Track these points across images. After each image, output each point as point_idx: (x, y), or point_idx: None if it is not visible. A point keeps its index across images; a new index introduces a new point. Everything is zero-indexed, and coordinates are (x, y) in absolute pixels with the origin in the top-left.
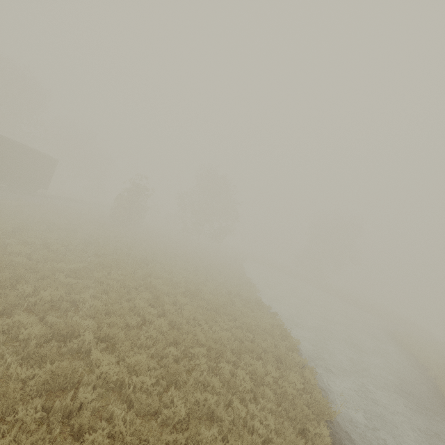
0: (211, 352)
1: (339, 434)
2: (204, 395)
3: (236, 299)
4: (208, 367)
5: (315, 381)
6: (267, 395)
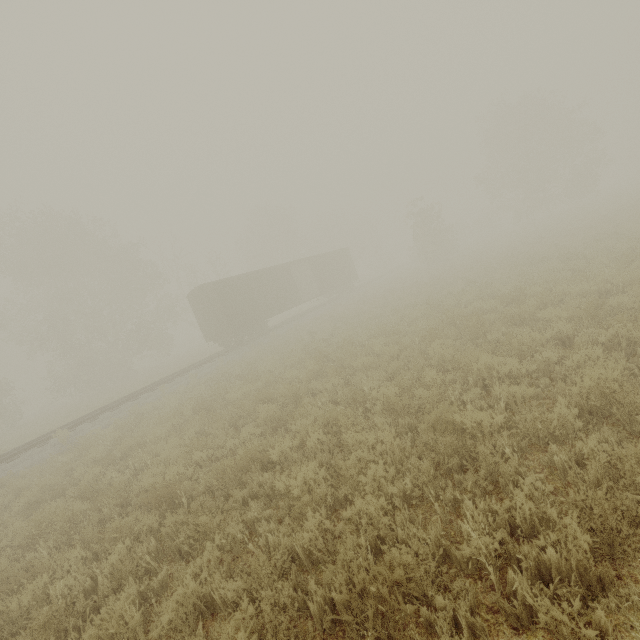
0: None
1: None
2: None
3: None
4: None
5: None
6: None
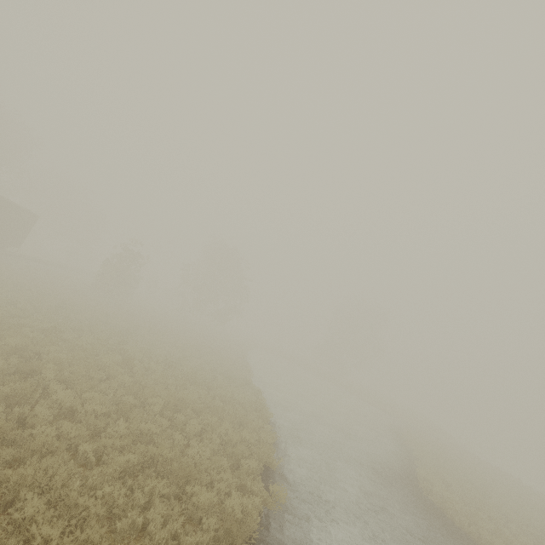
0: (169, 404)
1: (276, 478)
2: (148, 423)
3: (220, 375)
4: (163, 417)
5: (269, 439)
6: (214, 441)
